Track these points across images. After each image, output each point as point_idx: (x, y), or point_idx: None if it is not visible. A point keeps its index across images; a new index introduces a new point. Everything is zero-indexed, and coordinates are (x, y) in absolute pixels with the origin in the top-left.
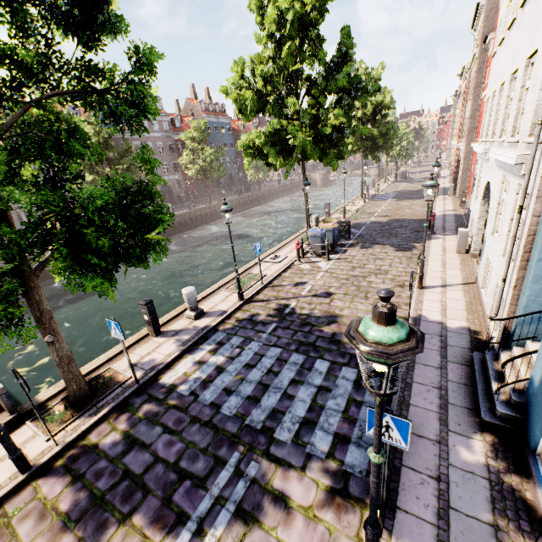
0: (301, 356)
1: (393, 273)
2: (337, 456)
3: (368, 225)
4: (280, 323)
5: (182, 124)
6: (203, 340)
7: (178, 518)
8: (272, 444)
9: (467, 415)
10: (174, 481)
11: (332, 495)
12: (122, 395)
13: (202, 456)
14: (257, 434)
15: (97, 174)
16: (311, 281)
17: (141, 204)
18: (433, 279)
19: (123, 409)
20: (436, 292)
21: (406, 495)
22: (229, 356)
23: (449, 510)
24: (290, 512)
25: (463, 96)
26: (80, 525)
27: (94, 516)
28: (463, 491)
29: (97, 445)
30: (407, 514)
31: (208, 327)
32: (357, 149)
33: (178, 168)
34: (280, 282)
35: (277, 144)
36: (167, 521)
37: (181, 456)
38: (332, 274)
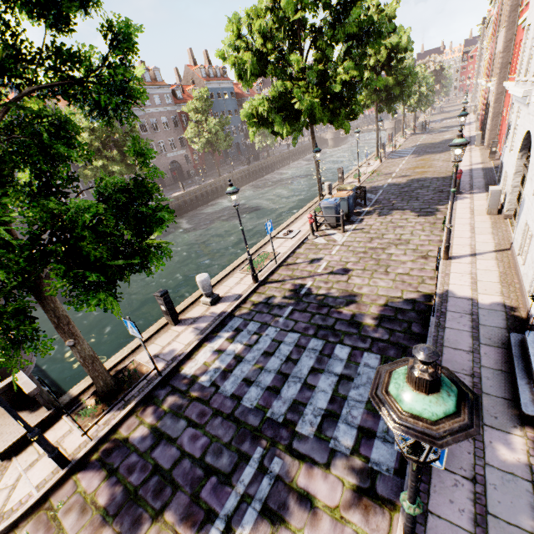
0: (319, 342)
1: (415, 242)
2: (362, 453)
3: (386, 188)
4: (297, 306)
5: (184, 94)
6: (220, 326)
7: (206, 516)
8: (294, 438)
9: (504, 406)
10: (200, 477)
11: (358, 495)
12: (147, 388)
13: (226, 451)
14: (279, 428)
15: (106, 158)
16: (326, 257)
17: (139, 201)
18: (460, 247)
19: (148, 402)
20: (464, 263)
21: (438, 498)
22: (247, 344)
23: (487, 516)
24: (316, 513)
25: (494, 25)
26: (117, 520)
27: (129, 511)
28: (503, 495)
29: (128, 439)
30: (440, 519)
31: (225, 313)
32: (371, 103)
33: (184, 143)
34: (295, 260)
35: (282, 110)
36: (196, 518)
37: (206, 450)
38: (348, 248)
